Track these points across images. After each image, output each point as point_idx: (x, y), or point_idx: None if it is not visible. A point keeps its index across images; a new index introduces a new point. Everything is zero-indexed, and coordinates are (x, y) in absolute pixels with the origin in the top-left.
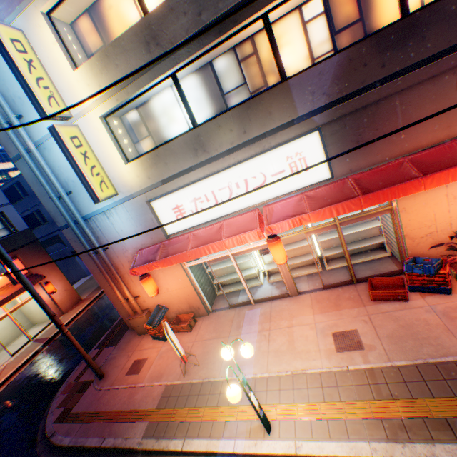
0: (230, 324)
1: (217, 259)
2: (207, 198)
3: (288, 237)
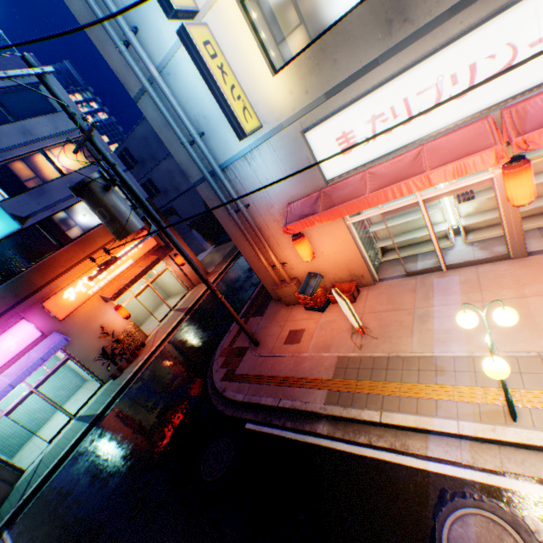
0: (412, 295)
1: (396, 210)
2: (394, 113)
3: None
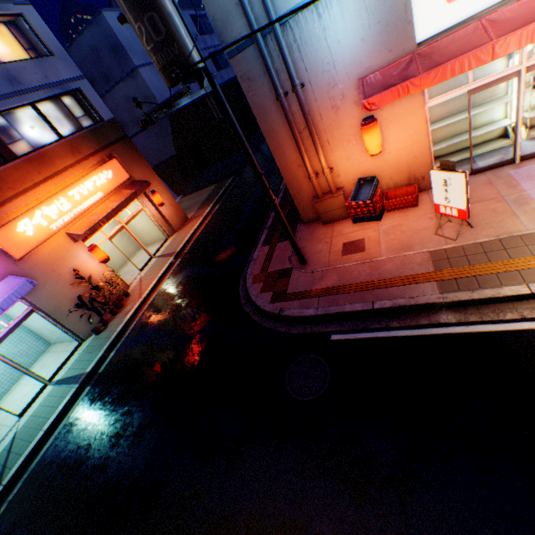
0: (491, 187)
1: (489, 85)
2: None
3: None
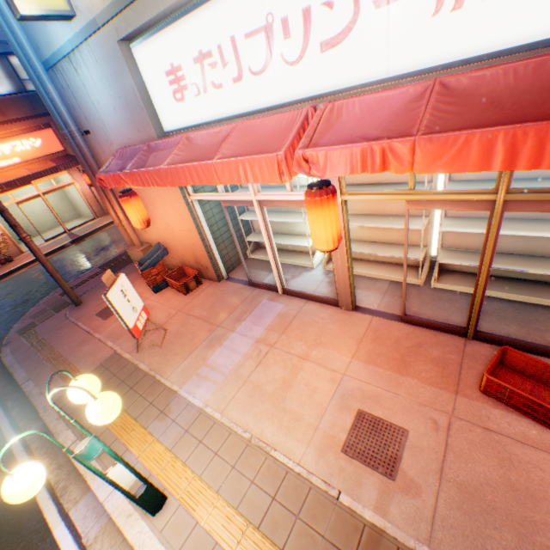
0: (233, 309)
1: (235, 202)
2: (223, 56)
3: (387, 203)
